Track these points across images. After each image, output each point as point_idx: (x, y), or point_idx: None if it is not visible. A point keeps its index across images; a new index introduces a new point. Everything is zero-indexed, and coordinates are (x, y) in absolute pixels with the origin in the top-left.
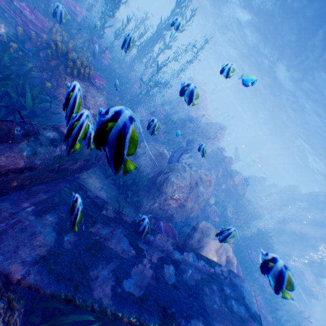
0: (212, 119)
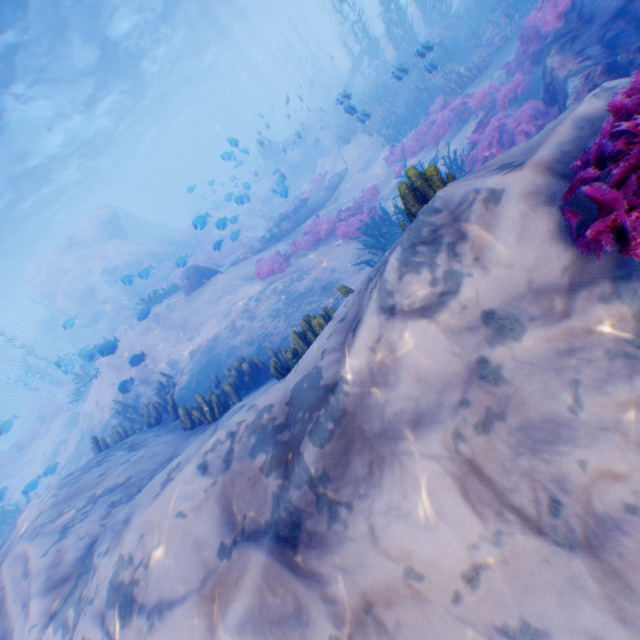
0: None
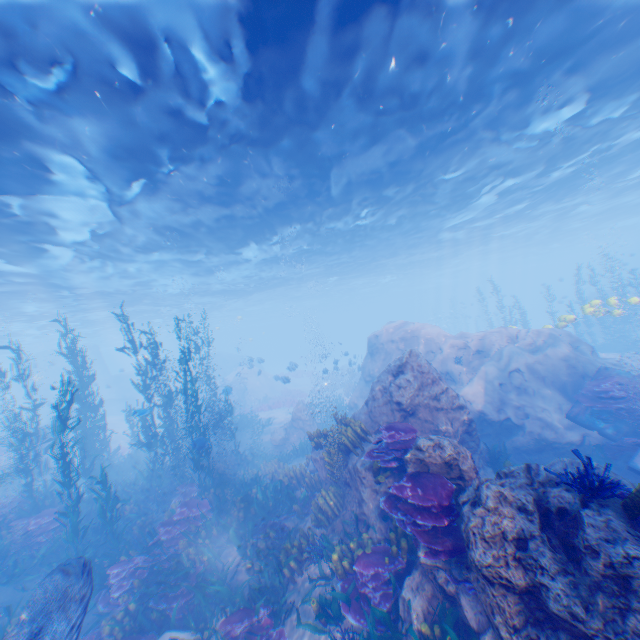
0: (483, 340)
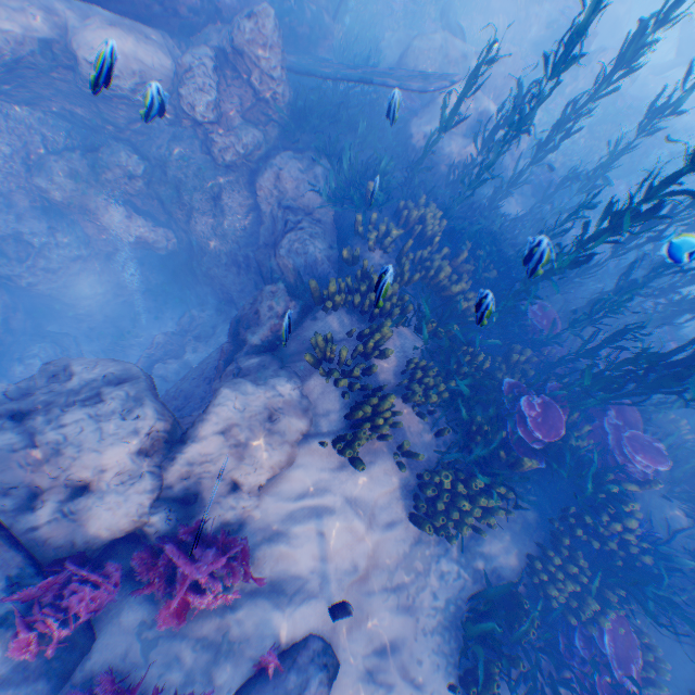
0: None
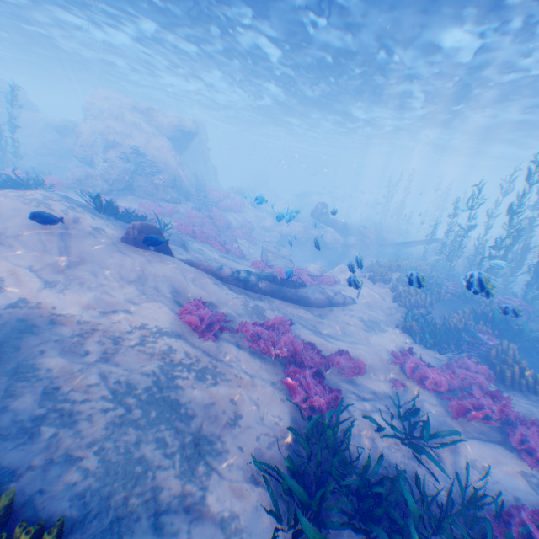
0: None
